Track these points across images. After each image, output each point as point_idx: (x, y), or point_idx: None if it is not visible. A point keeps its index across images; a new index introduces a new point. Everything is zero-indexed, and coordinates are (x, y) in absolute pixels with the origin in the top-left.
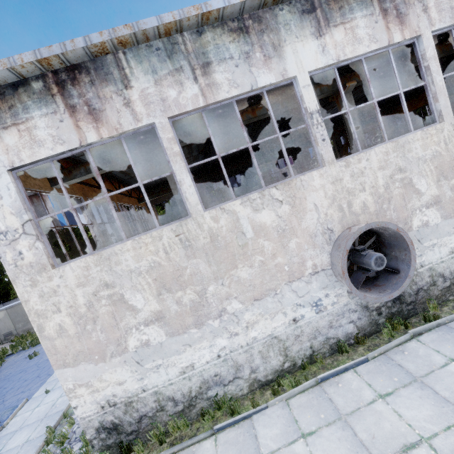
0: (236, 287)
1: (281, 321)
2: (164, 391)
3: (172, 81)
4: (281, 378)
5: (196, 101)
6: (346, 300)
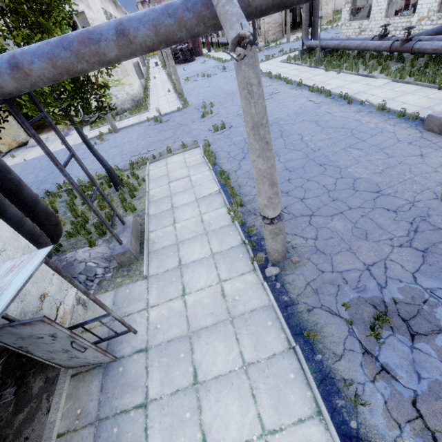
0: (132, 69)
1: (138, 82)
2: (139, 92)
3: (104, 0)
4: (145, 95)
5: (108, 10)
6: (140, 82)
